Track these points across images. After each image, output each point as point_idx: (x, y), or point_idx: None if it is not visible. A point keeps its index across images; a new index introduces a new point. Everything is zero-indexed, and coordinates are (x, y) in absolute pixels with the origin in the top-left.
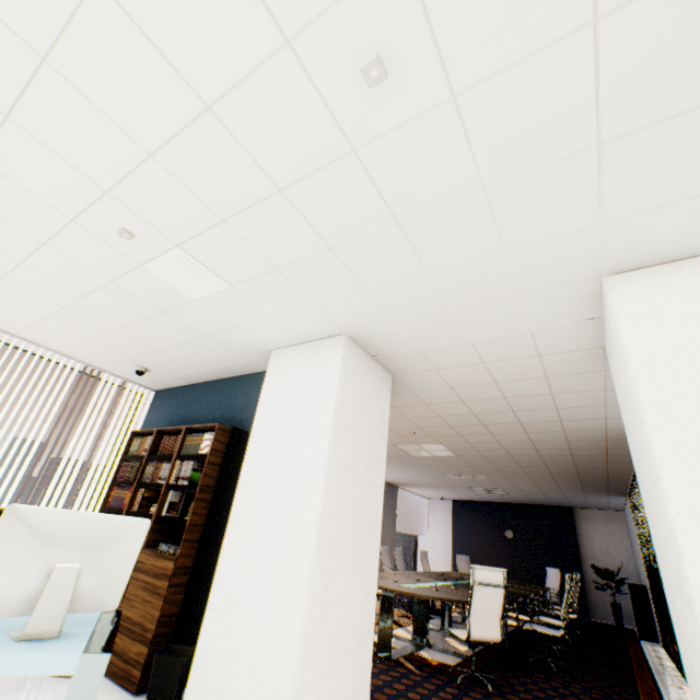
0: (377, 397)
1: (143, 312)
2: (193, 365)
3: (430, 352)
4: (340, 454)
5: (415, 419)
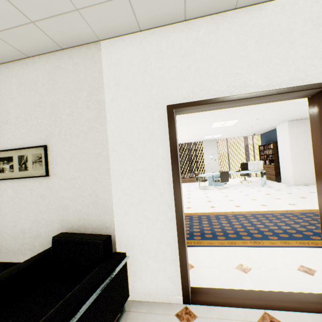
0: (305, 127)
1: (248, 131)
2: (263, 131)
3: None
4: (293, 144)
5: None
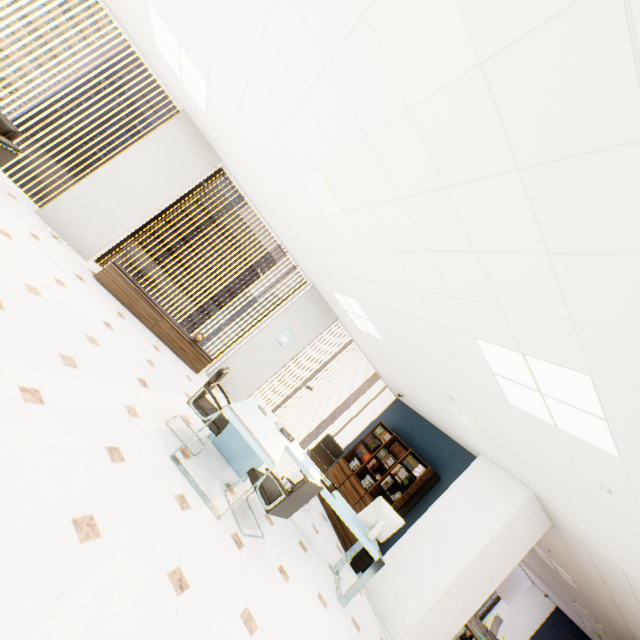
0: (531, 532)
1: (428, 398)
2: (429, 415)
3: (587, 543)
4: (489, 550)
5: (554, 547)
